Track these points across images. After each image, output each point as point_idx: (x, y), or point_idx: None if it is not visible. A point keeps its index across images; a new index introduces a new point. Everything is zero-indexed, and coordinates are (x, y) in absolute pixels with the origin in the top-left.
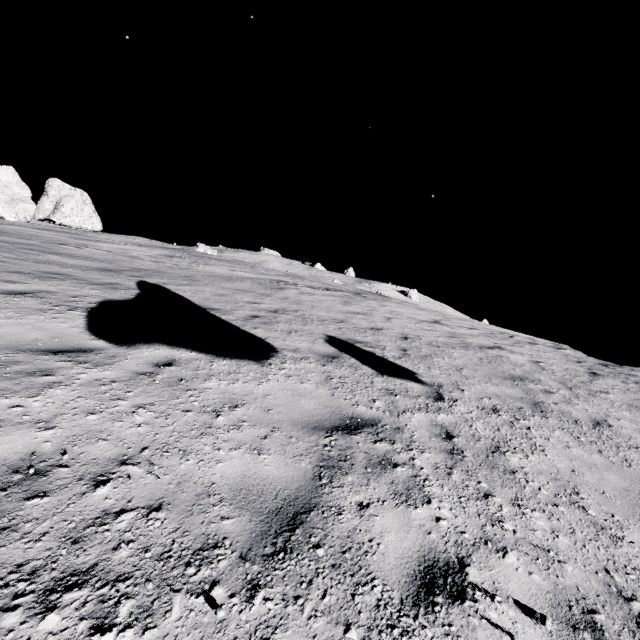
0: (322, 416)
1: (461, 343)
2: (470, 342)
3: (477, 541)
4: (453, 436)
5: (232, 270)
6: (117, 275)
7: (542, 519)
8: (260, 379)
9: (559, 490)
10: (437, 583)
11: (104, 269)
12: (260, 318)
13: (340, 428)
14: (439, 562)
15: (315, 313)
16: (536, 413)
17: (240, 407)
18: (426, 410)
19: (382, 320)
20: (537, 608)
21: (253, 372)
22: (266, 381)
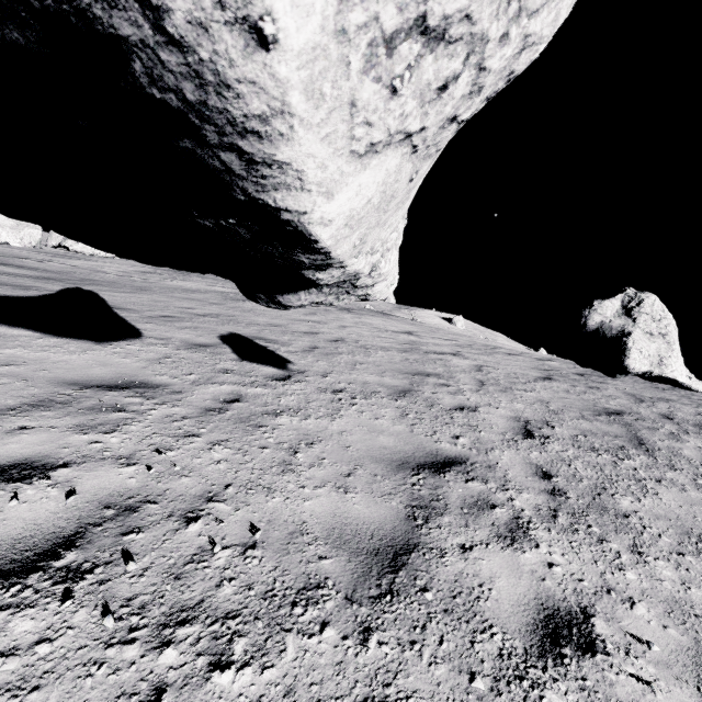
0: (100, 378)
1: (407, 348)
2: (422, 348)
3: (112, 457)
4: (239, 401)
5: (209, 285)
6: (53, 282)
7: (225, 453)
8: (76, 352)
9: (293, 440)
10: (8, 472)
11: (45, 278)
12: (171, 318)
13: (105, 386)
14: (38, 462)
15: (254, 319)
16: (390, 396)
17: (12, 366)
18: (244, 384)
19: (333, 327)
20: (91, 494)
21: (77, 348)
22: (80, 354)
